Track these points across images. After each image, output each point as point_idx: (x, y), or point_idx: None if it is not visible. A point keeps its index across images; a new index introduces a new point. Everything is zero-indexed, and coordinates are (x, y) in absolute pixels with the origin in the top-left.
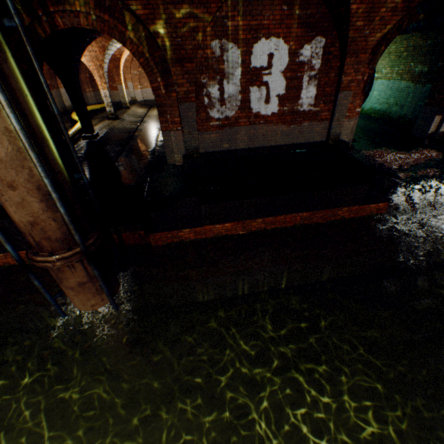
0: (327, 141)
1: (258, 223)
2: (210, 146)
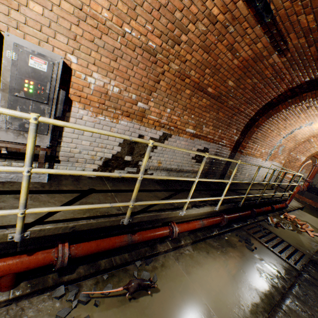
0: None
1: None
2: None
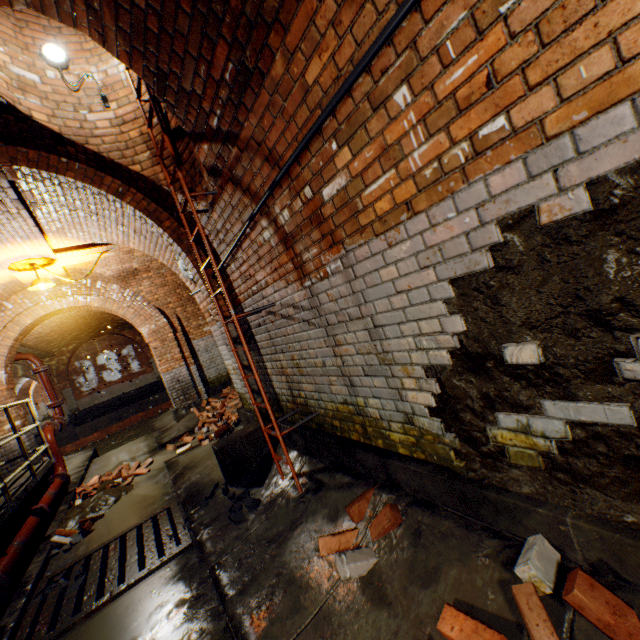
0: (158, 379)
1: (116, 427)
2: (87, 405)
